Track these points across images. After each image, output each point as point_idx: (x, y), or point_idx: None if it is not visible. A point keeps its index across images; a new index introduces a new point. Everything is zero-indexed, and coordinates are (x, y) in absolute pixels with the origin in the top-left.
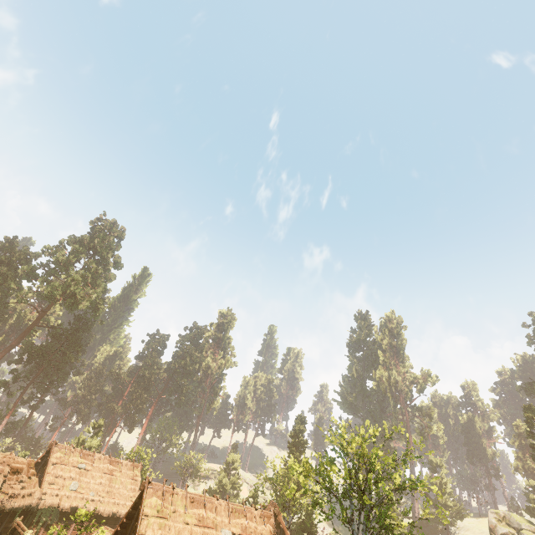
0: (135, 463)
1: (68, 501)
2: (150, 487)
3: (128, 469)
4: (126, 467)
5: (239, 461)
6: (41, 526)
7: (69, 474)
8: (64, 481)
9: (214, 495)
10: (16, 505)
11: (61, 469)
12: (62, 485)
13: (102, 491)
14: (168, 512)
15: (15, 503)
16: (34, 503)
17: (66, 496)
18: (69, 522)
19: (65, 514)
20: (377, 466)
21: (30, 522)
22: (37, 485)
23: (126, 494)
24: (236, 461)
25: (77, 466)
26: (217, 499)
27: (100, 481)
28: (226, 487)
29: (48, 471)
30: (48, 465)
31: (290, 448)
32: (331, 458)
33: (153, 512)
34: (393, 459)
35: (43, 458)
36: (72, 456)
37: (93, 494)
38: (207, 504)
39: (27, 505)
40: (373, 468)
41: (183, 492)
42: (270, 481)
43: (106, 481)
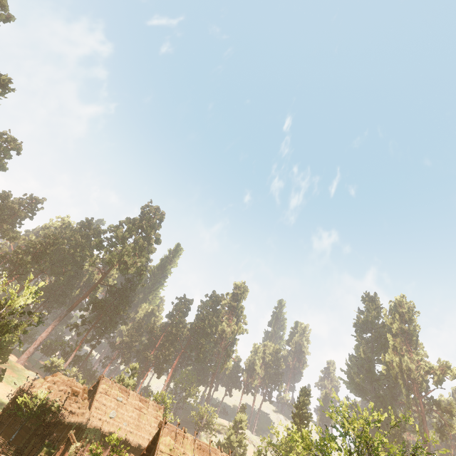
0: (158, 405)
1: (107, 425)
2: (165, 427)
3: (153, 409)
4: (152, 407)
5: (246, 422)
6: (87, 442)
7: (110, 403)
8: (106, 409)
9: (218, 447)
10: (72, 420)
11: (105, 398)
12: (104, 411)
13: (132, 423)
14: (178, 452)
15: (72, 419)
16: (84, 422)
17: (106, 422)
18: (107, 444)
19: (105, 436)
20: (381, 454)
21: (80, 436)
22: (87, 407)
23: (150, 430)
24: (243, 421)
25: (116, 398)
26: (221, 451)
27: (132, 415)
28: (233, 444)
29: (96, 398)
30: (96, 393)
31: (294, 418)
32: (332, 435)
33: (166, 450)
34: (401, 450)
35: (94, 387)
36: (113, 389)
37: (125, 424)
38: (212, 454)
39: (79, 422)
40: (376, 455)
41: (192, 438)
42: (273, 447)
43: (136, 416)
